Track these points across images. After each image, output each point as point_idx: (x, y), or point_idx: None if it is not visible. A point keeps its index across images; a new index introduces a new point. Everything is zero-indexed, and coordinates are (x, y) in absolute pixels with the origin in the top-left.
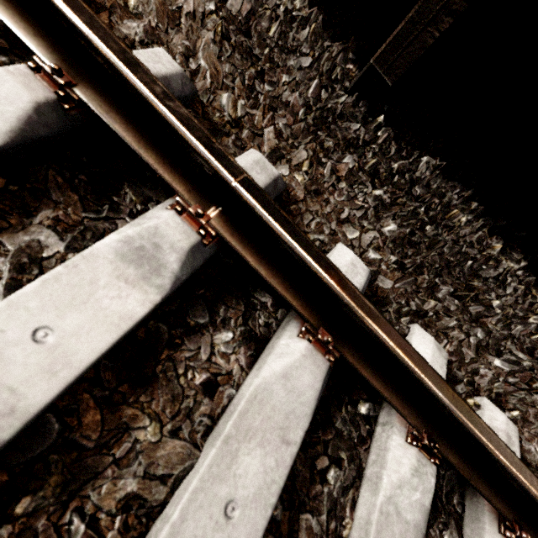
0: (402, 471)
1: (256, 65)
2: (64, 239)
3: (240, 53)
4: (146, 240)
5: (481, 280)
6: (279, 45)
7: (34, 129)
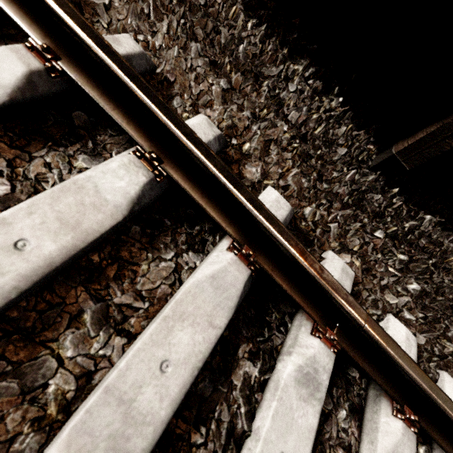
0: None
1: (316, 169)
2: (254, 364)
3: (302, 158)
4: (310, 367)
5: None
6: (322, 141)
7: (241, 297)
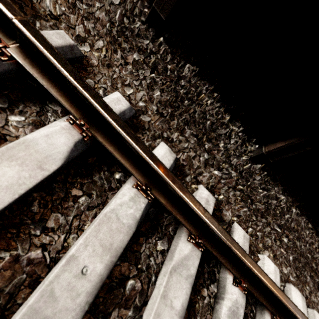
0: (124, 198)
1: None
2: None
3: None
4: None
5: (215, 133)
6: None
7: None
